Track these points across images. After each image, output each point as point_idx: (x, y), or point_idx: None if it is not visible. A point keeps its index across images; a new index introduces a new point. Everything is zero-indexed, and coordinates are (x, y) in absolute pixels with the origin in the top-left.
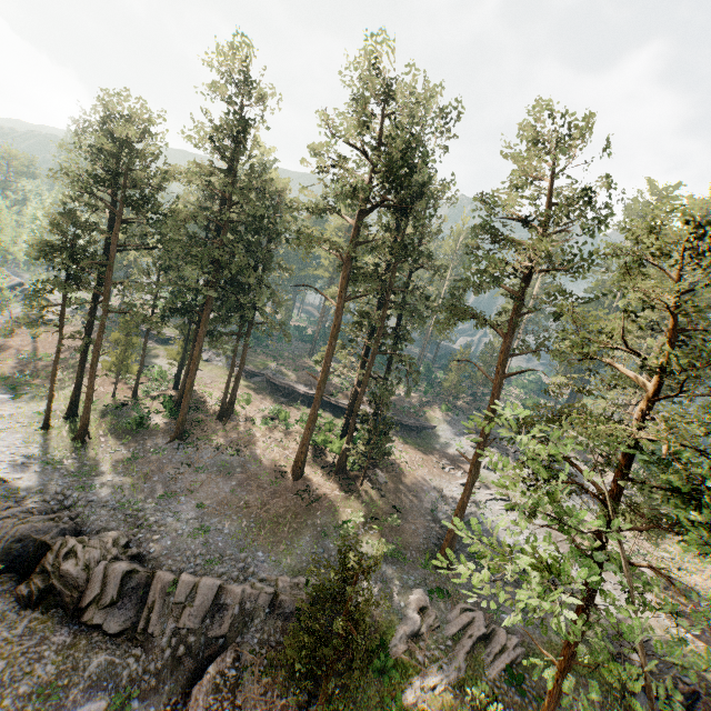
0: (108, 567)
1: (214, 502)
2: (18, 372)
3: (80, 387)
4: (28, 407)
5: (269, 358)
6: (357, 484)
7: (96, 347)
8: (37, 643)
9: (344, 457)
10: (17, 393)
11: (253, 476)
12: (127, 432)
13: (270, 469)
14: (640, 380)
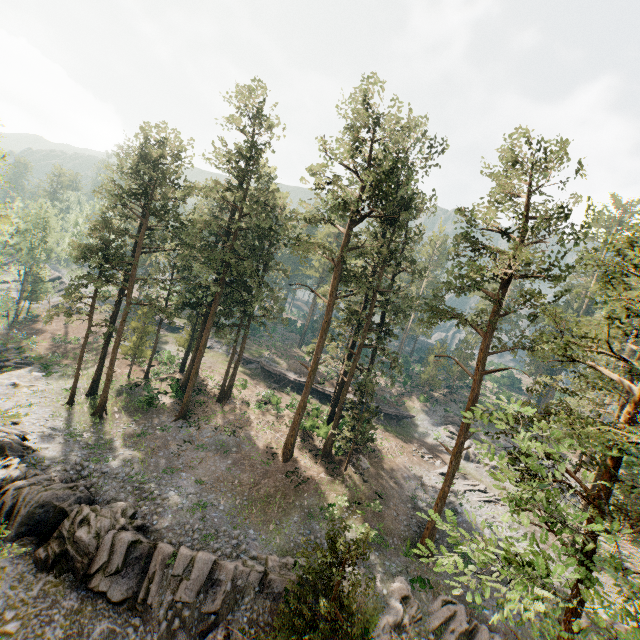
0: (116, 536)
1: (212, 479)
2: (50, 353)
3: (102, 368)
4: (56, 384)
5: (263, 347)
6: (341, 469)
7: (118, 334)
8: (48, 606)
9: (330, 442)
10: (48, 372)
11: (247, 455)
12: (138, 410)
13: (262, 450)
14: (622, 383)
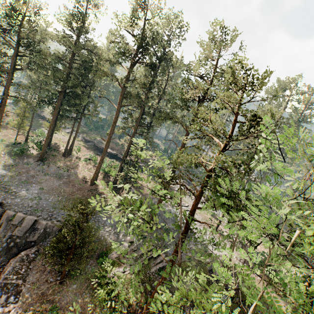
0: None
1: (49, 188)
2: None
3: None
4: None
5: (98, 136)
6: (120, 191)
7: (1, 111)
8: None
9: (116, 178)
10: None
11: (72, 180)
12: (16, 154)
13: (81, 179)
14: (219, 143)
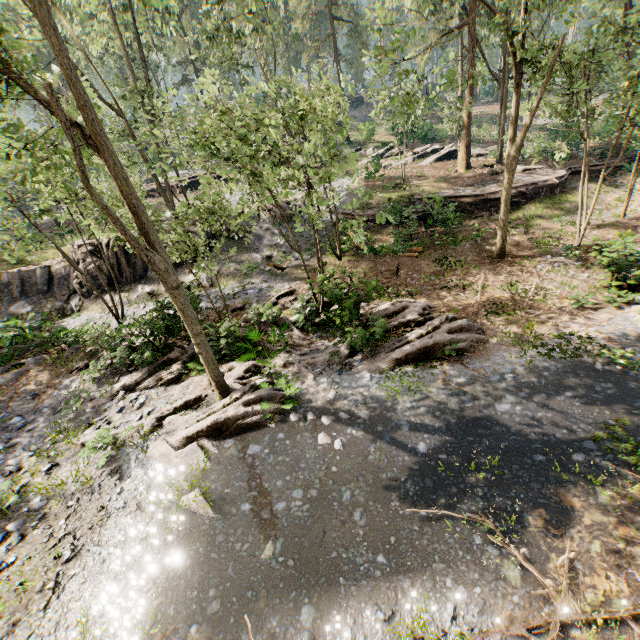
0: None
1: None
2: None
3: None
4: None
5: None
6: None
7: None
8: None
9: None
10: None
11: None
12: None
13: None
14: None
